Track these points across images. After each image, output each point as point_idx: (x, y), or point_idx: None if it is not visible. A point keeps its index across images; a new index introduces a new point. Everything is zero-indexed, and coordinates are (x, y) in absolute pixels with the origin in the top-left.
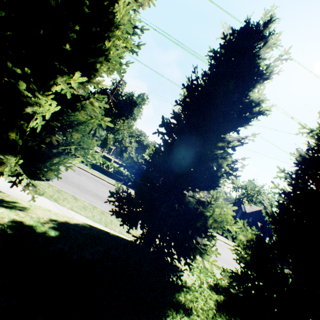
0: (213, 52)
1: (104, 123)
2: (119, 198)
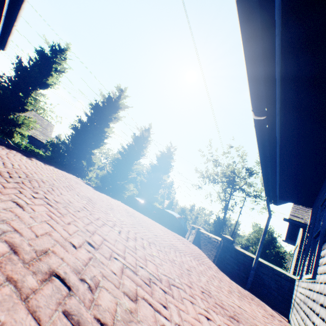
0: (36, 51)
1: None
2: None
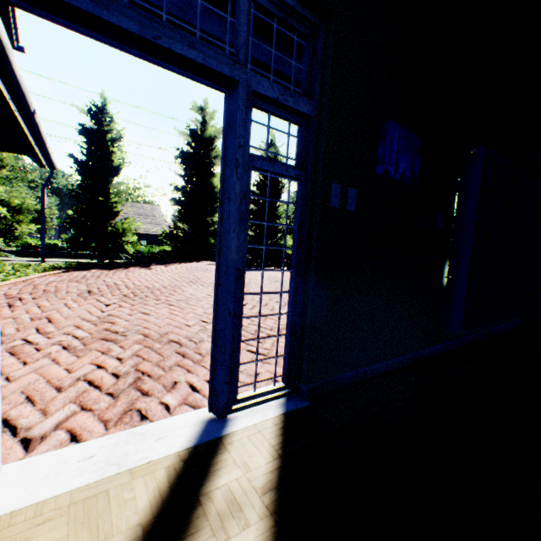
0: (79, 133)
1: (28, 201)
2: (69, 240)
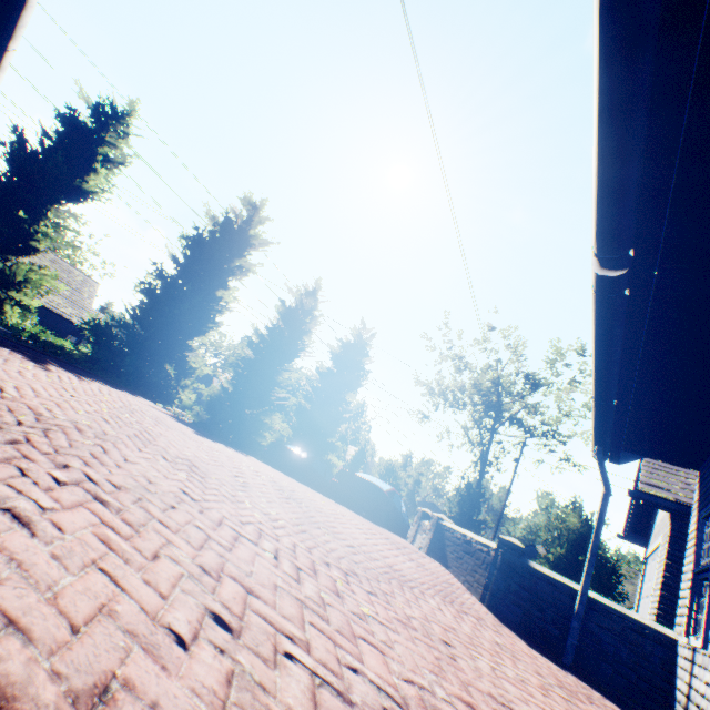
0: (58, 115)
1: None
2: None
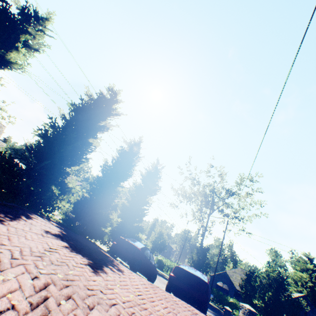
0: None
1: None
2: None
